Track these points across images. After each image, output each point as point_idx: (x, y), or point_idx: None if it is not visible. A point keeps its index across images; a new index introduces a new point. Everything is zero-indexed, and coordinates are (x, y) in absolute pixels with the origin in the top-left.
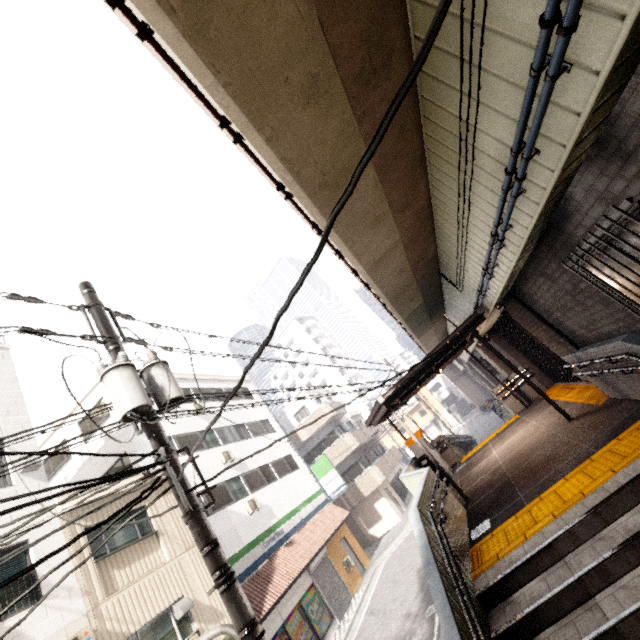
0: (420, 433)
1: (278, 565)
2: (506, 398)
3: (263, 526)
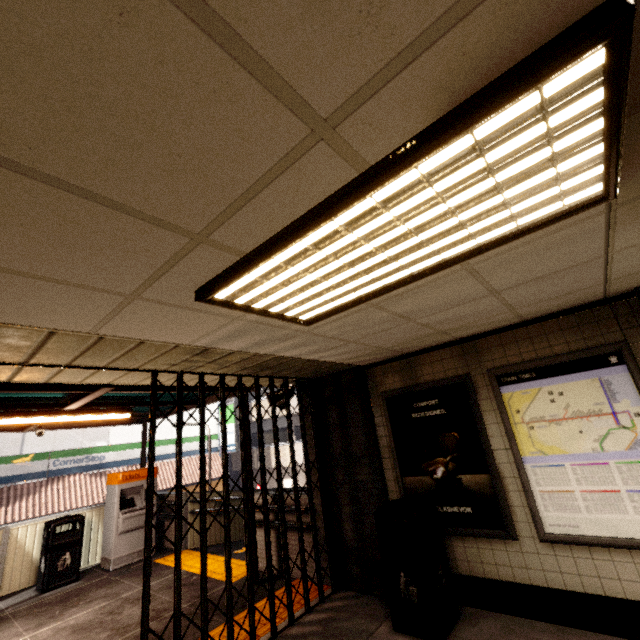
0: (127, 477)
1: (48, 491)
2: (260, 527)
3: (76, 444)
